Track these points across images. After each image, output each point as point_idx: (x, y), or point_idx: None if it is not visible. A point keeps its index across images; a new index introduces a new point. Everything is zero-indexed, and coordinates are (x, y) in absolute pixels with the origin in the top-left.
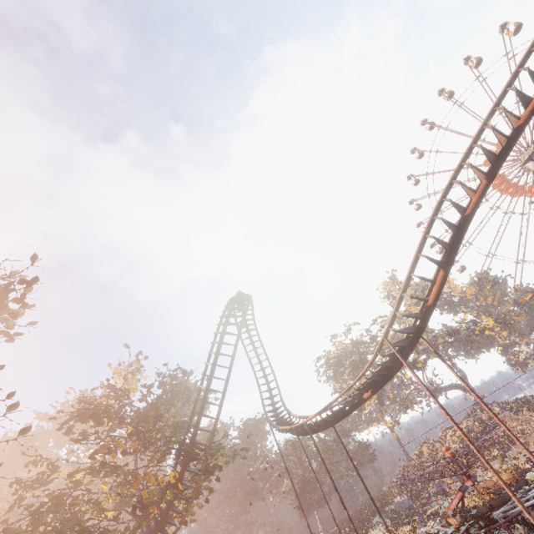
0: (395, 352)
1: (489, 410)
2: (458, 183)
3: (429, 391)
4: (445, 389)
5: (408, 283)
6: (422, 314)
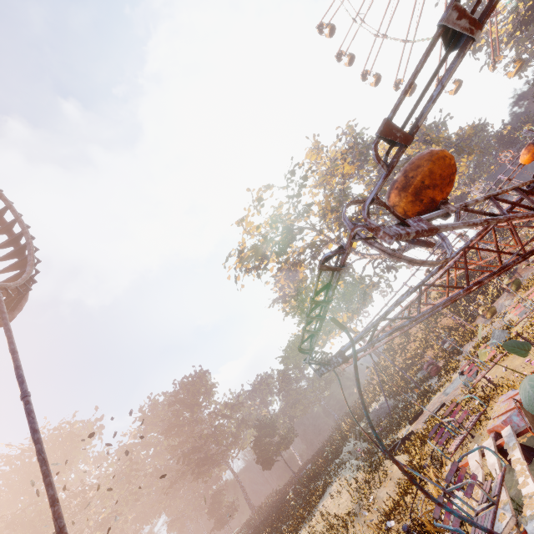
0: None
1: None
2: None
3: None
4: (406, 247)
5: None
6: None
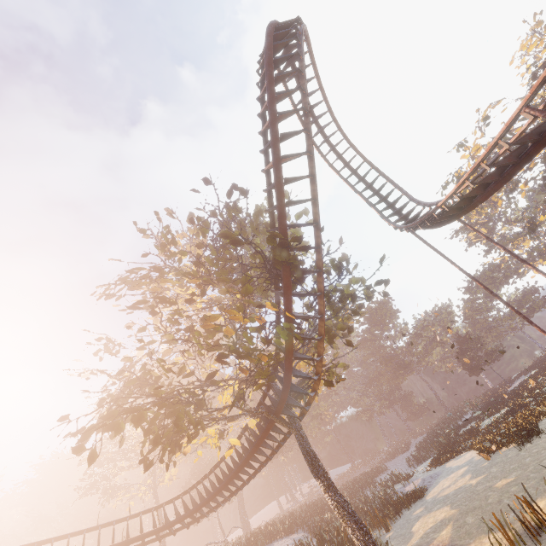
0: None
1: None
2: None
3: None
4: None
5: None
6: None
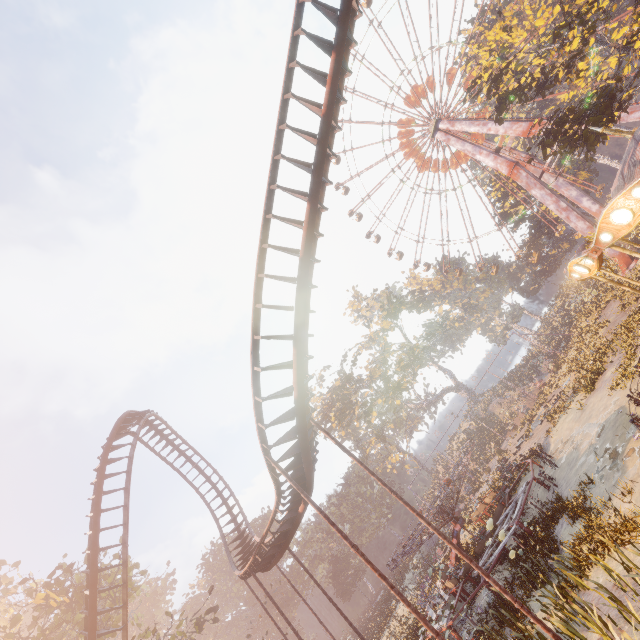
0: (281, 473)
1: (405, 504)
2: (272, 217)
3: (327, 519)
4: (438, 398)
5: (257, 380)
6: (295, 412)
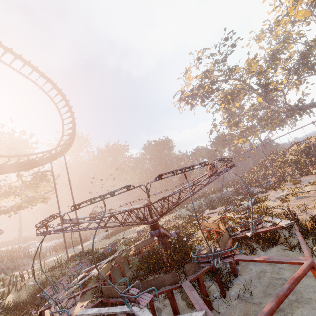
0: None
1: None
2: None
3: None
4: (304, 107)
5: None
6: None
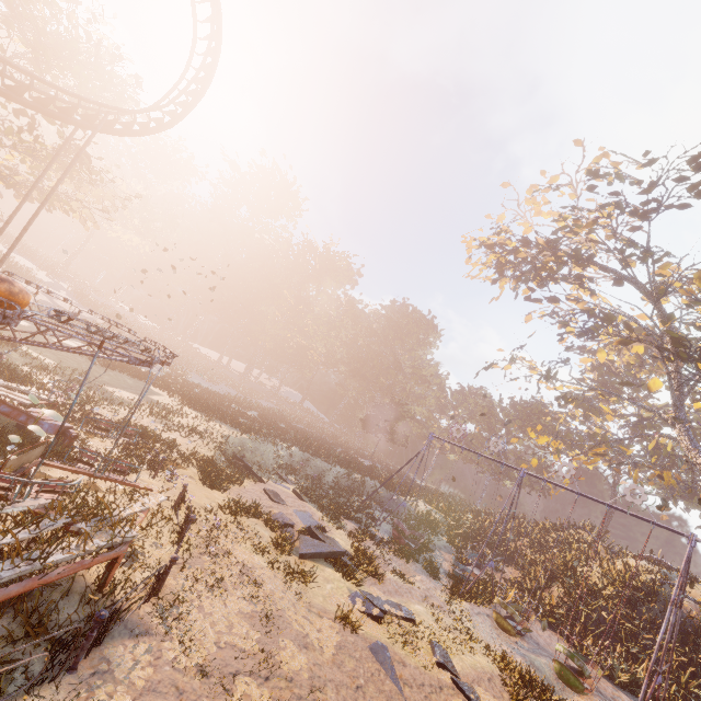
0: None
1: None
2: None
3: None
4: None
5: None
6: None
